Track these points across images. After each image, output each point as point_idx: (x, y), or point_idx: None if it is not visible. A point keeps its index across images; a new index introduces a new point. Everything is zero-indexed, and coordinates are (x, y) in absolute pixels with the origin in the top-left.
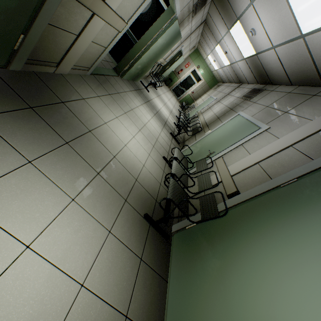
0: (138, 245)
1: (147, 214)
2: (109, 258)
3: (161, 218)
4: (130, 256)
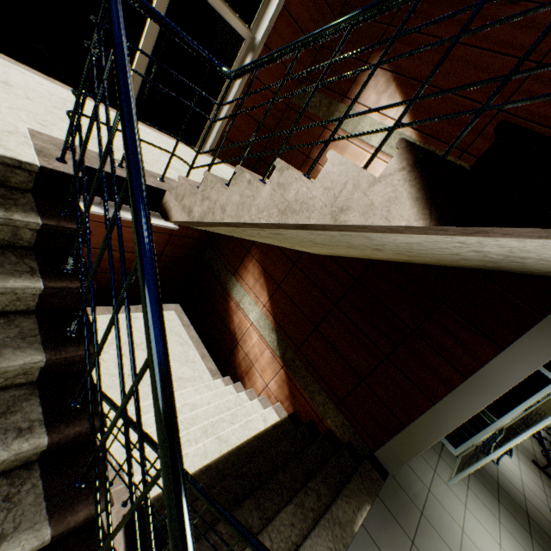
0: (535, 472)
1: (533, 460)
2: (524, 467)
3: (546, 464)
4: (534, 473)
